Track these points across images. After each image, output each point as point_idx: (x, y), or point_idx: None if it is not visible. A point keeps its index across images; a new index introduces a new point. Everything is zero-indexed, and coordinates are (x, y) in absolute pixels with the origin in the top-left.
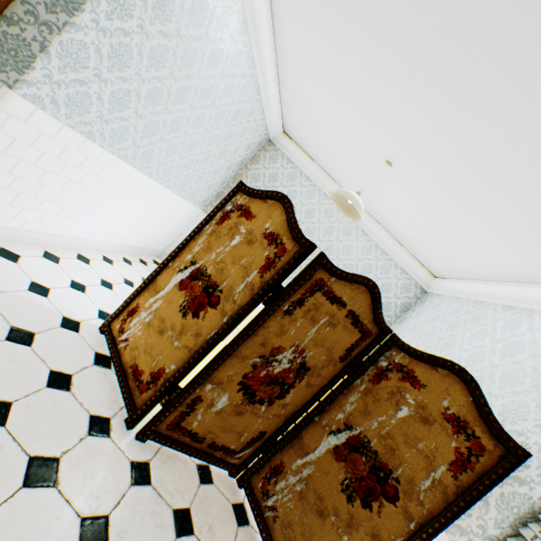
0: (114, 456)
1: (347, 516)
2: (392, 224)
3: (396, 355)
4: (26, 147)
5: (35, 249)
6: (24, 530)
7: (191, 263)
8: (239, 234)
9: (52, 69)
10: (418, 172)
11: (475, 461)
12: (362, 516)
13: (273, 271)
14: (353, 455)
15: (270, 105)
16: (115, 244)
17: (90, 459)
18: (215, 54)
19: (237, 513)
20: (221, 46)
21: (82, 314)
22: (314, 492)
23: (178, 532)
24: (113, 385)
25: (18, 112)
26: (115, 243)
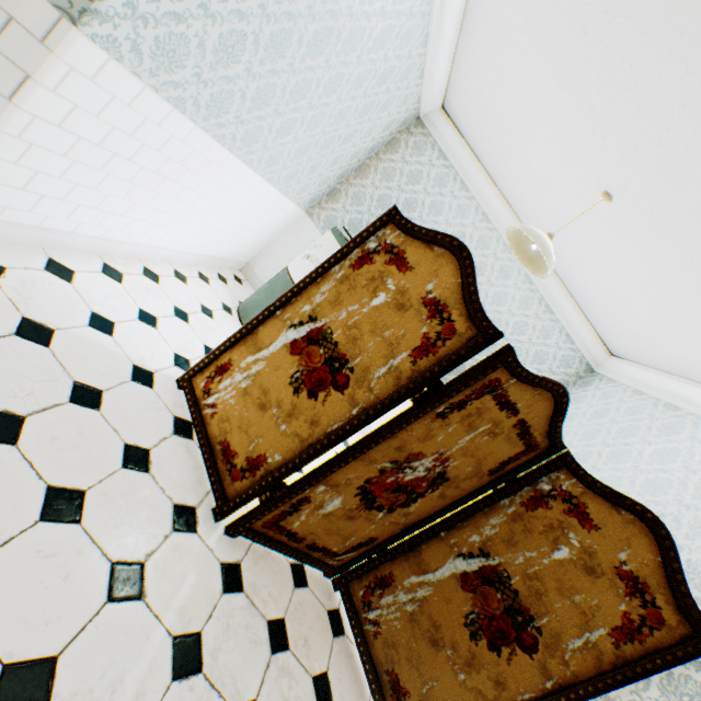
0: (203, 558)
1: (468, 654)
2: (574, 275)
3: (565, 480)
4: (90, 119)
5: (91, 261)
6: (113, 655)
7: (309, 318)
8: (385, 291)
9: None
10: (652, 221)
11: (647, 633)
12: (486, 658)
13: (432, 359)
14: (486, 588)
15: (435, 64)
16: (190, 254)
17: (177, 562)
18: None
19: (333, 621)
20: None
21: (155, 360)
22: (428, 617)
23: (273, 647)
24: (197, 463)
25: (82, 64)
26: (190, 253)
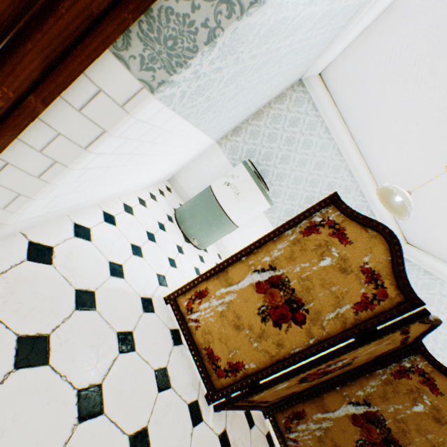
0: (210, 438)
1: None
2: None
3: (420, 361)
4: (131, 142)
5: (95, 213)
6: None
7: (269, 267)
8: (330, 256)
9: (204, 62)
10: None
11: None
12: None
13: (369, 313)
14: (369, 425)
15: (330, 52)
16: (146, 183)
17: None
18: (339, 11)
19: (269, 442)
20: (352, 0)
21: (149, 286)
22: (331, 440)
23: None
24: (189, 362)
25: (144, 115)
26: (146, 183)
